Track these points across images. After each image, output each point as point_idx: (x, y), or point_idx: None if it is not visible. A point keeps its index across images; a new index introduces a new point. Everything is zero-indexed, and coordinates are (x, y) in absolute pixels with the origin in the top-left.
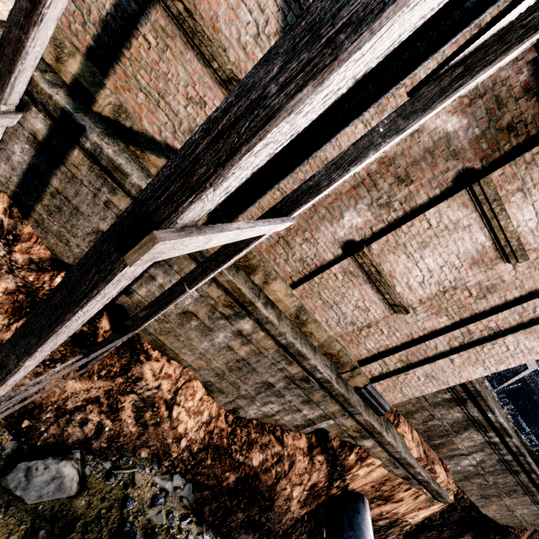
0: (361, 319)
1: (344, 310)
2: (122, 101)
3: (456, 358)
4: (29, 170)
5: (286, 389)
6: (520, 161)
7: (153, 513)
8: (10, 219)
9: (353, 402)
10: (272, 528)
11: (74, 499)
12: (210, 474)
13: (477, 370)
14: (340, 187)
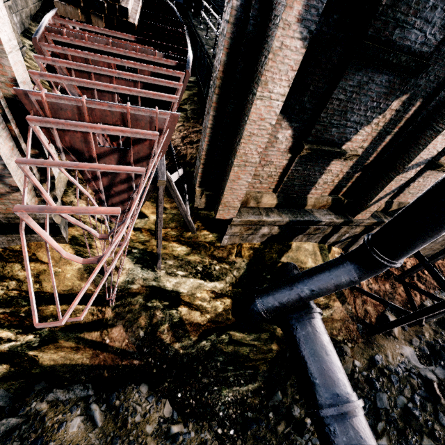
0: None
1: None
2: (399, 201)
3: None
4: None
5: None
6: None
7: None
8: None
9: None
10: None
11: None
12: None
13: None
14: None
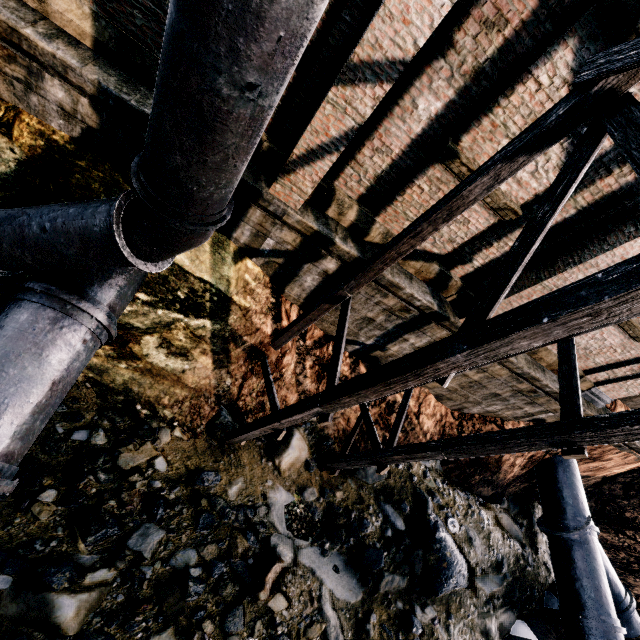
0: (595, 346)
1: (579, 341)
2: (388, 228)
3: None
4: (315, 290)
5: (512, 397)
6: None
7: (427, 481)
8: None
9: None
10: (500, 483)
11: (387, 479)
12: None
13: None
14: None
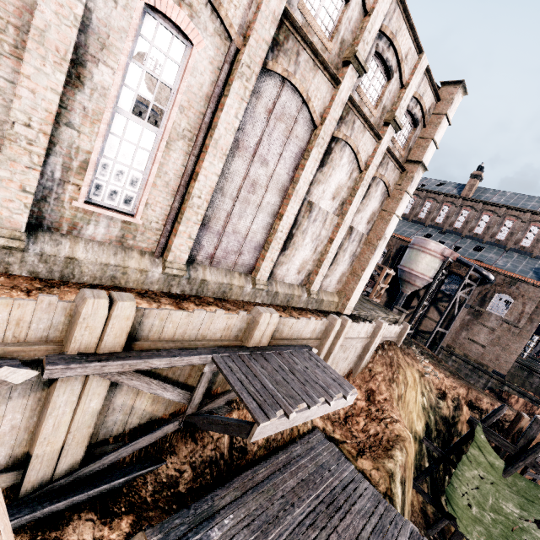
0: (479, 352)
1: (474, 351)
2: (421, 328)
3: (506, 354)
4: None
5: (471, 374)
6: (481, 318)
7: None
8: None
9: (489, 372)
10: None
11: None
12: None
13: (514, 356)
14: (458, 329)
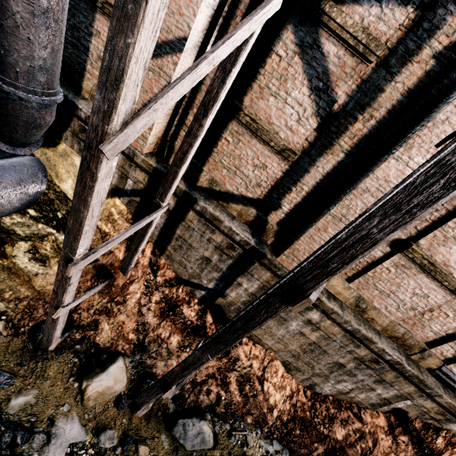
0: (421, 304)
1: (402, 297)
2: (213, 176)
3: None
4: (164, 227)
5: (357, 369)
6: None
7: None
8: (154, 256)
9: (429, 384)
10: None
11: (212, 451)
12: (300, 443)
13: None
14: None
